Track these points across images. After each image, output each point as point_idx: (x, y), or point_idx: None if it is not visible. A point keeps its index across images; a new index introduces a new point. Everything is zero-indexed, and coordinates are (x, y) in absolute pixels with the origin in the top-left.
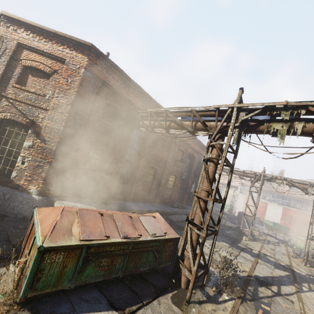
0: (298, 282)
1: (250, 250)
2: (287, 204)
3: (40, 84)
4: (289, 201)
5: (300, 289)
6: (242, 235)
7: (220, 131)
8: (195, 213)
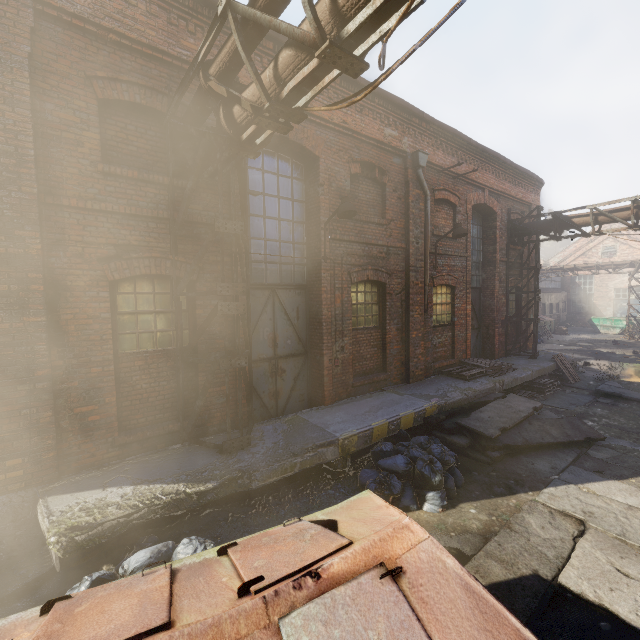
0: None
1: None
2: None
3: None
4: None
5: None
6: None
7: None
8: None
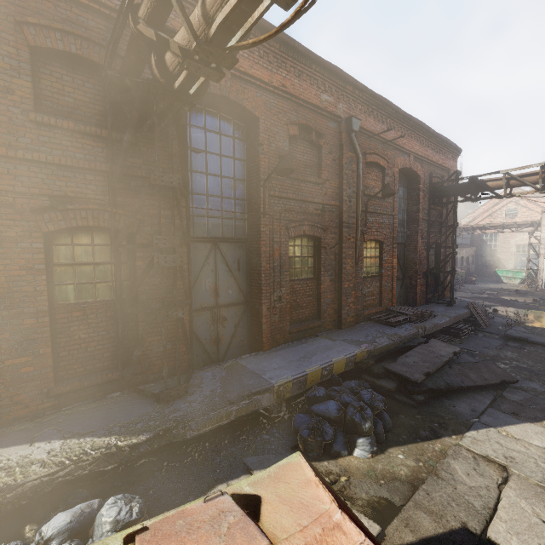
0: None
1: None
2: None
3: None
4: None
5: None
6: None
7: None
8: None
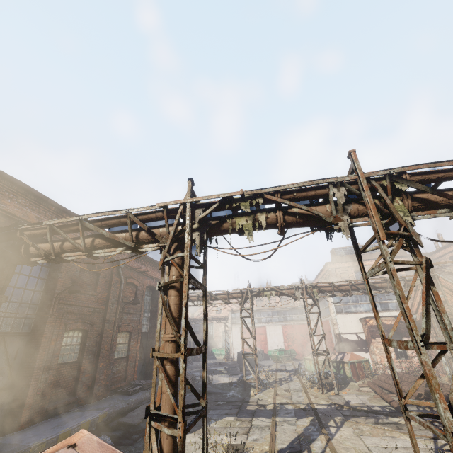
0: (324, 424)
1: (264, 408)
2: (284, 319)
3: None
4: (285, 315)
5: (330, 434)
6: (248, 389)
7: (175, 238)
8: (161, 392)
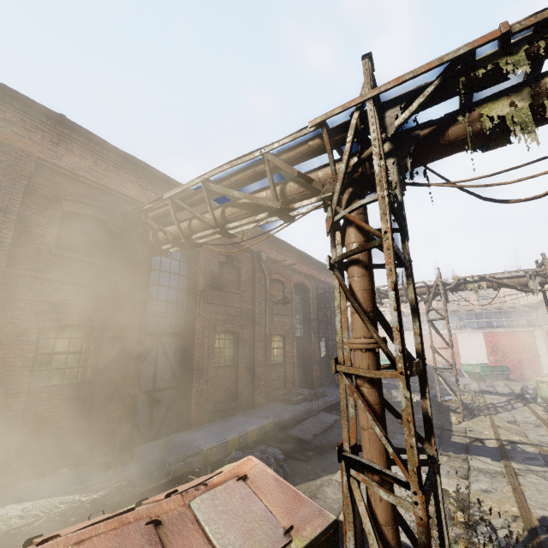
0: None
1: (481, 443)
2: (487, 324)
3: None
4: (488, 319)
5: None
6: (446, 414)
7: (349, 179)
8: (355, 424)
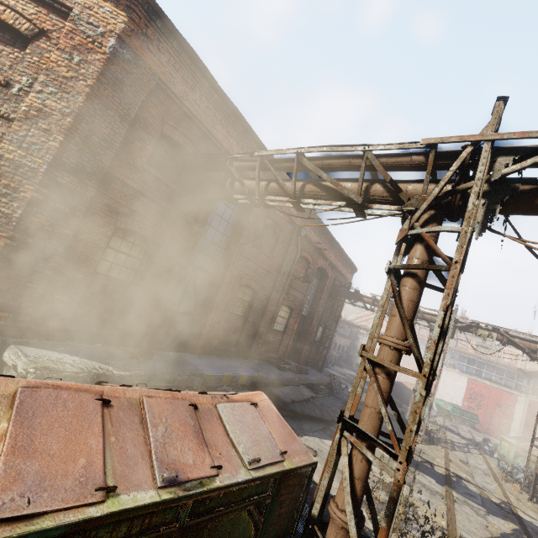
0: None
1: (431, 466)
2: (476, 373)
3: (1, 58)
4: (479, 368)
5: None
6: None
7: (435, 203)
8: (358, 401)
